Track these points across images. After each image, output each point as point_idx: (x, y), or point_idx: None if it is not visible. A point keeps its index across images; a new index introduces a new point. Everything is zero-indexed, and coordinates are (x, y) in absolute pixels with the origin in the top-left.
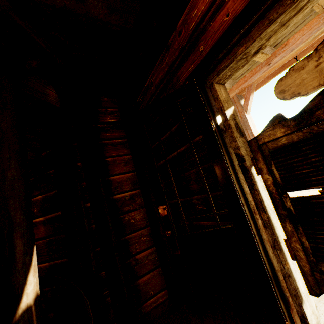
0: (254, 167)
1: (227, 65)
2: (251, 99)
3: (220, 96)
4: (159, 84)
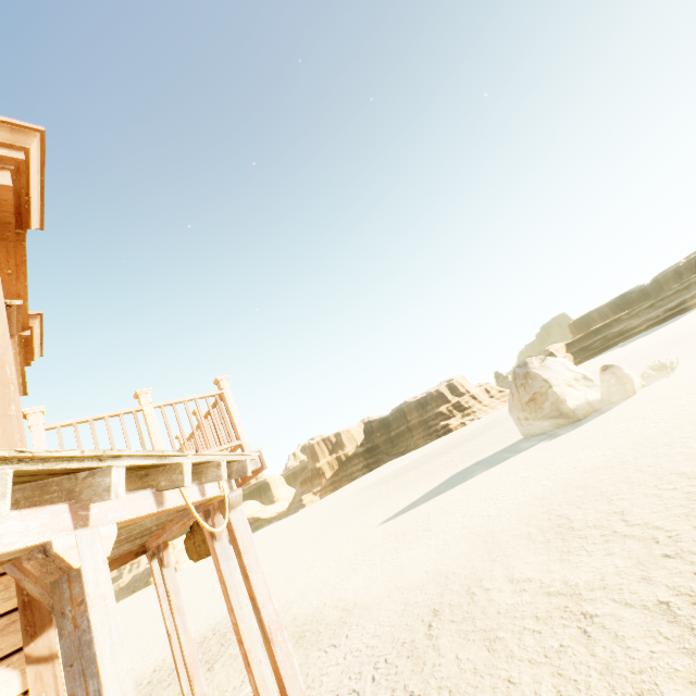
0: None
1: None
2: (168, 553)
3: None
4: None
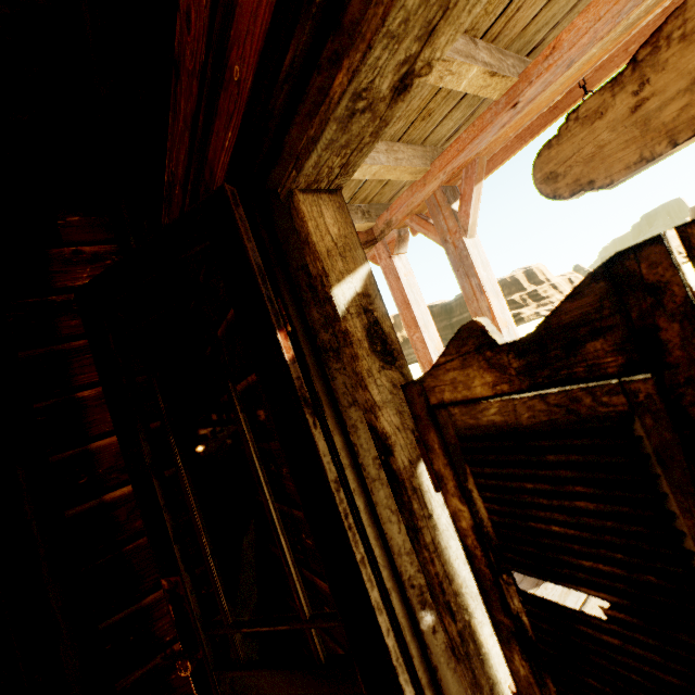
0: (425, 466)
1: (313, 134)
2: (478, 199)
3: (319, 238)
4: (185, 182)
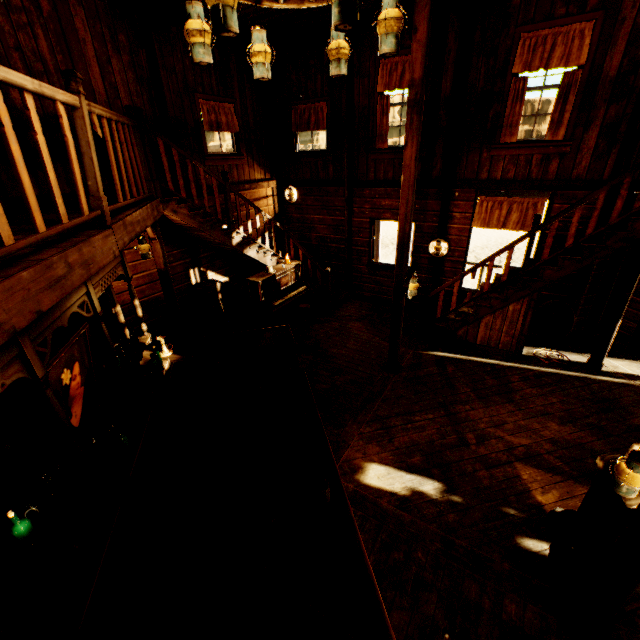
0: None
1: None
2: None
3: None
4: None
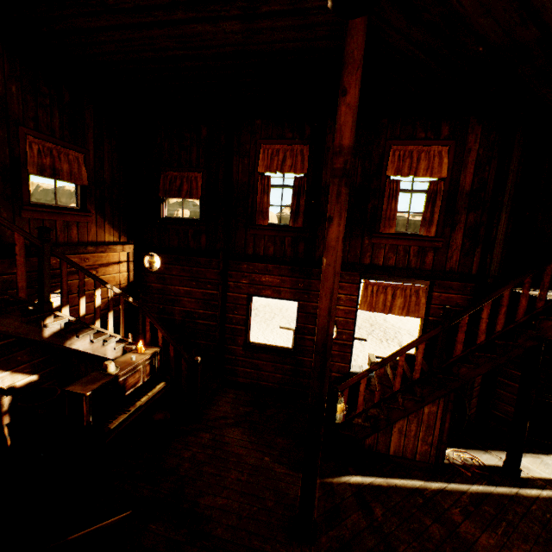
0: None
1: None
2: None
3: None
4: None
